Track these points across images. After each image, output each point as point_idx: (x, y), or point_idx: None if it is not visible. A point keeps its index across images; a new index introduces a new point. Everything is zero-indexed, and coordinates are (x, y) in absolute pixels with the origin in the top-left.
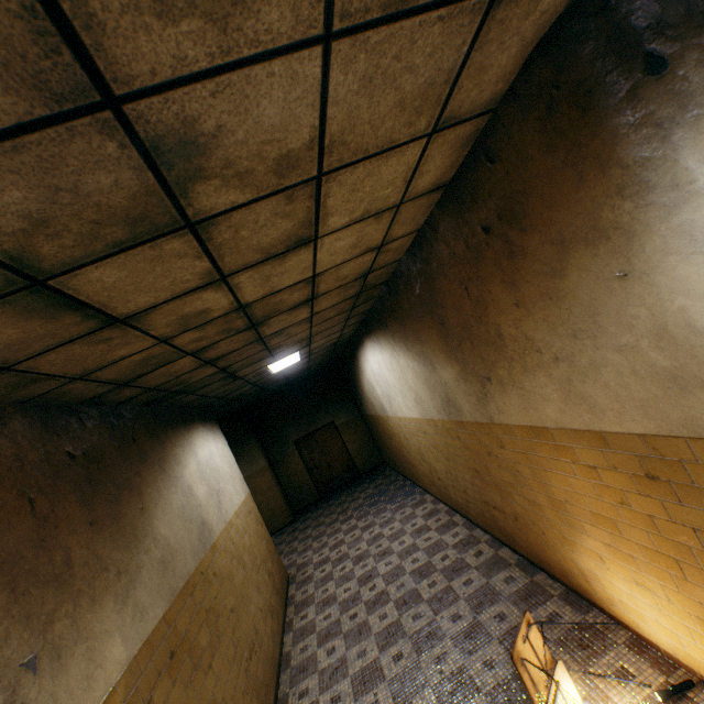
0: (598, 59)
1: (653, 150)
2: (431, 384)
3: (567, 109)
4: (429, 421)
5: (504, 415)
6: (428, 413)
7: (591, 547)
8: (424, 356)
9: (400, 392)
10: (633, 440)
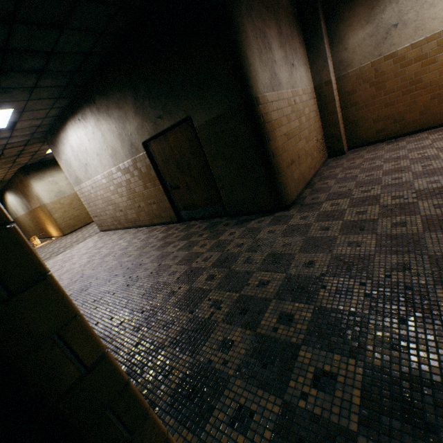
0: (24, 172)
1: (29, 181)
2: (24, 203)
3: (23, 175)
4: (27, 213)
5: (33, 207)
6: (26, 211)
7: (47, 225)
8: (21, 197)
9: (19, 207)
10: (40, 207)
